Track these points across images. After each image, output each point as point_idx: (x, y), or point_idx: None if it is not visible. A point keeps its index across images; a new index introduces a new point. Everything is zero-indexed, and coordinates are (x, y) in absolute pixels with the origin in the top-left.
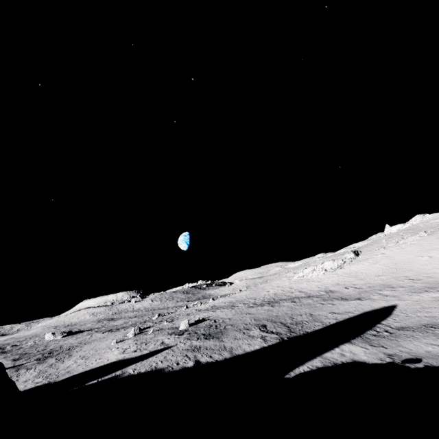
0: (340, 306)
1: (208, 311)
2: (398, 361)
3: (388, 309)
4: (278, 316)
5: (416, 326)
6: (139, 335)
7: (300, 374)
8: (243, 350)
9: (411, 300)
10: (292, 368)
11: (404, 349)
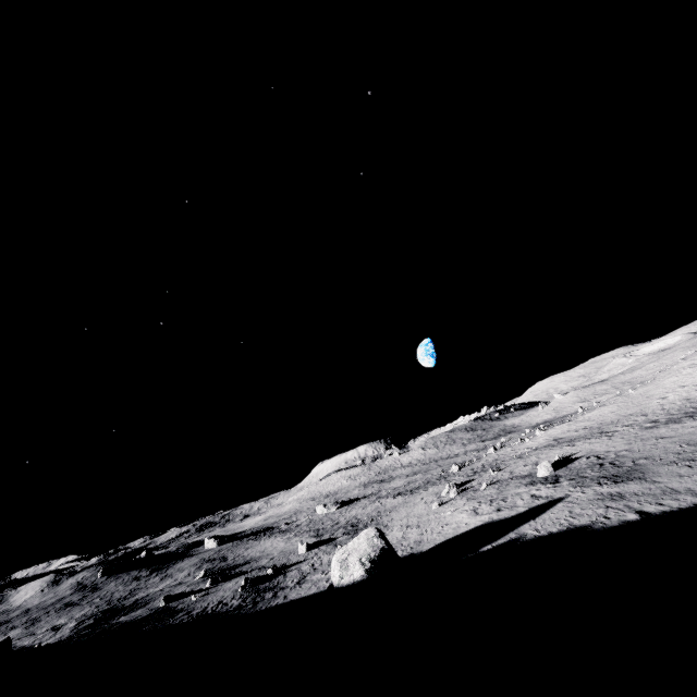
0: None
1: (555, 447)
2: None
3: None
4: None
5: None
6: (465, 492)
7: None
8: None
9: None
10: None
11: None
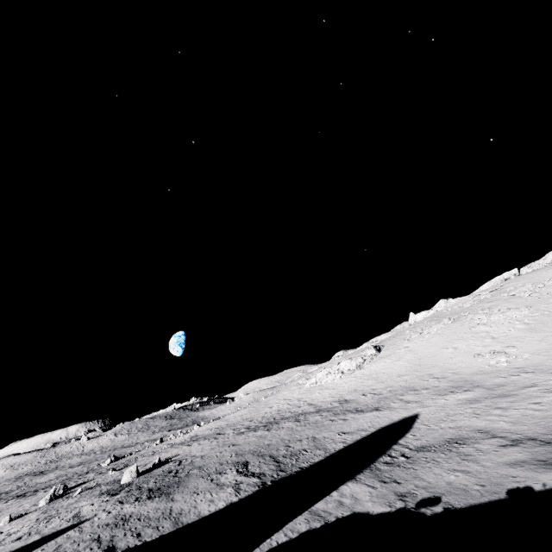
0: (353, 422)
1: (182, 445)
2: (412, 505)
3: (409, 421)
4: (270, 445)
5: (439, 443)
6: (58, 500)
7: (269, 551)
8: (197, 515)
9: (436, 405)
10: (261, 539)
11: (421, 482)
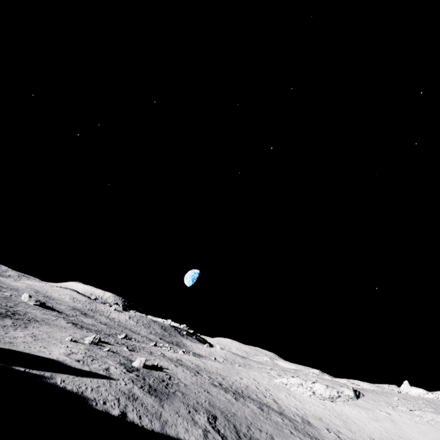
0: None
1: (171, 361)
2: None
3: None
4: (235, 415)
5: None
6: (95, 345)
7: None
8: (176, 433)
9: None
10: None
11: None
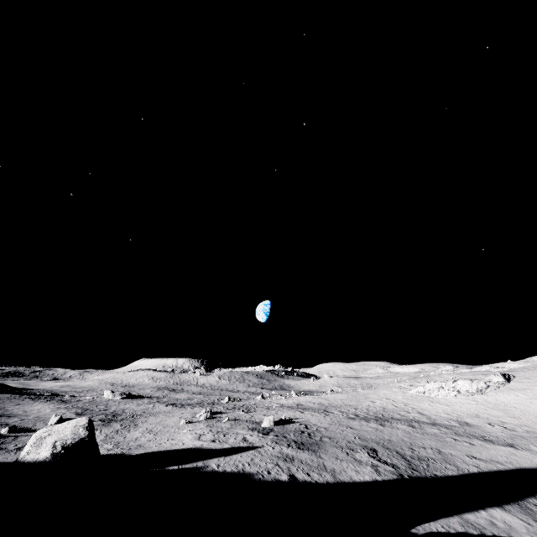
0: (483, 450)
1: (293, 409)
2: None
3: None
4: (391, 441)
5: None
6: (211, 420)
7: (431, 533)
8: (349, 477)
9: None
10: (420, 521)
11: None
